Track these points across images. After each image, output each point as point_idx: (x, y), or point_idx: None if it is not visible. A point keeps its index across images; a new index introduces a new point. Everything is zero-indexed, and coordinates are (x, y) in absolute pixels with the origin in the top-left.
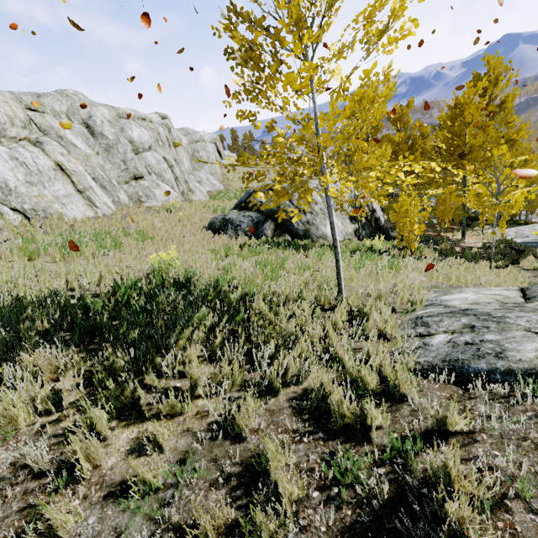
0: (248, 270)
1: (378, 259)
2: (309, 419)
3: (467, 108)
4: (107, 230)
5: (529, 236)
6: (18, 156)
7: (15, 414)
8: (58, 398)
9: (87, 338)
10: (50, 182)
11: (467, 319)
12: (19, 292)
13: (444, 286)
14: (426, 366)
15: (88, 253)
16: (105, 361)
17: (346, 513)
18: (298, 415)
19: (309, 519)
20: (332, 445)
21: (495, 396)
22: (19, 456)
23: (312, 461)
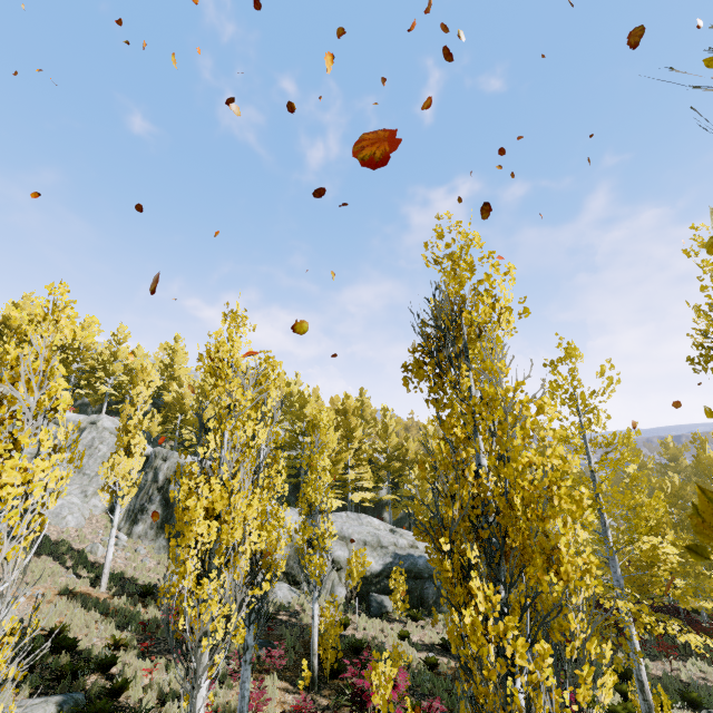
0: None
1: None
2: None
3: None
4: None
5: None
6: None
7: None
8: None
9: None
10: None
11: None
12: None
13: None
14: None
15: None
16: None
17: None
18: None
19: None
20: None
21: None
22: None
23: None
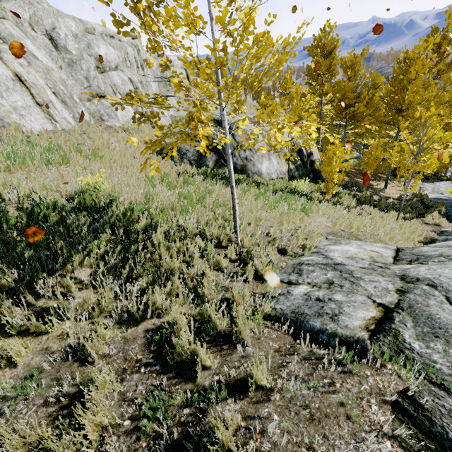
0: (168, 200)
1: (294, 202)
2: (155, 351)
3: (415, 63)
4: (61, 145)
5: (443, 193)
6: None
7: None
8: None
9: None
10: (8, 92)
11: (332, 274)
12: None
13: (343, 233)
14: (278, 314)
15: (31, 166)
16: None
17: (142, 445)
18: (148, 346)
19: (110, 445)
20: (162, 379)
21: (312, 356)
22: None
23: (138, 391)
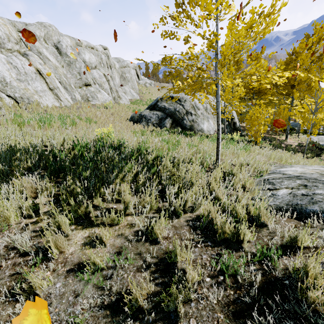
0: (157, 144)
1: (237, 145)
2: (201, 234)
3: (300, 55)
4: (67, 115)
5: None
6: (12, 62)
7: (8, 215)
8: (36, 208)
9: (55, 174)
10: (32, 81)
11: (301, 181)
12: (12, 144)
13: (277, 164)
14: (275, 207)
15: (56, 126)
16: (68, 187)
17: (230, 292)
18: (193, 231)
19: (205, 294)
20: (217, 250)
21: None
22: (11, 241)
23: (204, 259)
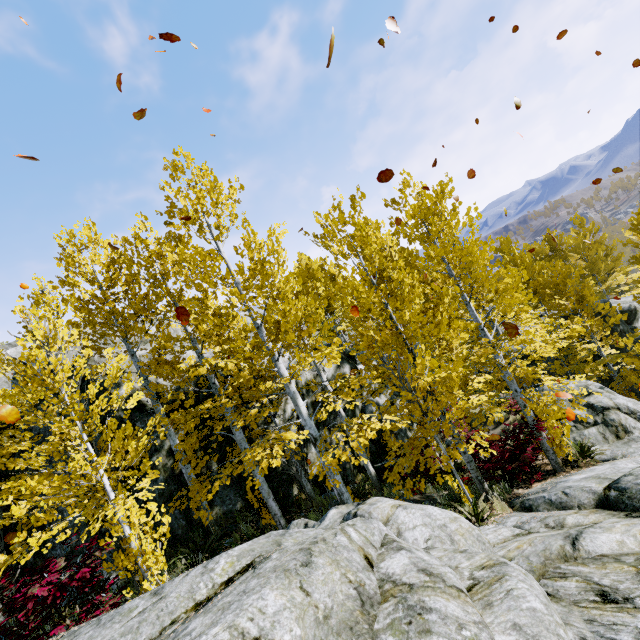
0: None
1: None
2: None
3: (311, 266)
4: None
5: None
6: None
7: None
8: None
9: None
10: None
11: None
12: None
13: None
14: None
15: None
16: None
17: None
18: None
19: None
20: None
21: None
22: None
23: None
